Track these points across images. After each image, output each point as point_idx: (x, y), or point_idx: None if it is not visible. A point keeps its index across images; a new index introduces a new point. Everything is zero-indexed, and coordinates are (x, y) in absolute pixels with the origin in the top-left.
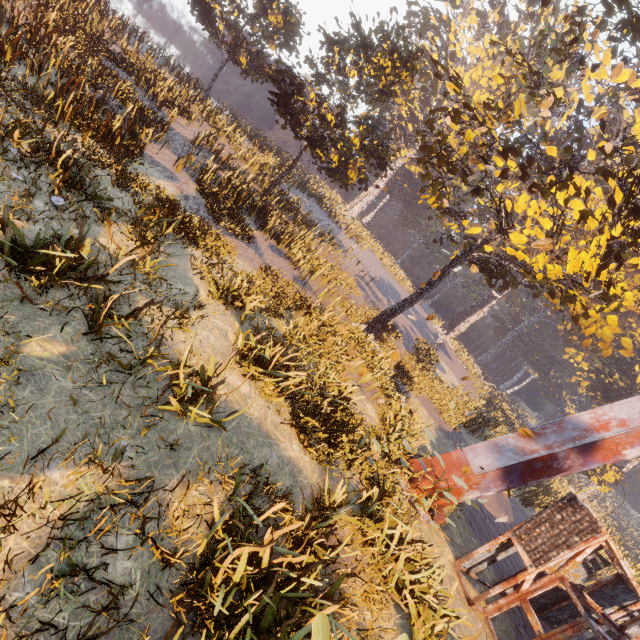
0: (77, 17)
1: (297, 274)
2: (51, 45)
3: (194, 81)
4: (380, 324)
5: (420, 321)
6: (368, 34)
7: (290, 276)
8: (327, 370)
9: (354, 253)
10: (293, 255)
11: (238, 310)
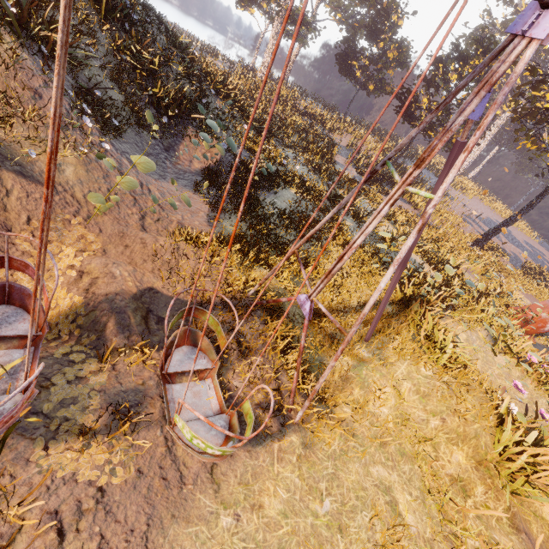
0: (286, 100)
1: (417, 212)
2: (293, 121)
3: (334, 108)
4: (484, 240)
5: (535, 253)
6: (465, 49)
7: (413, 213)
8: (444, 254)
9: (460, 200)
10: (413, 202)
11: (392, 224)
